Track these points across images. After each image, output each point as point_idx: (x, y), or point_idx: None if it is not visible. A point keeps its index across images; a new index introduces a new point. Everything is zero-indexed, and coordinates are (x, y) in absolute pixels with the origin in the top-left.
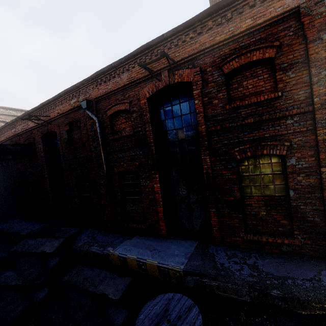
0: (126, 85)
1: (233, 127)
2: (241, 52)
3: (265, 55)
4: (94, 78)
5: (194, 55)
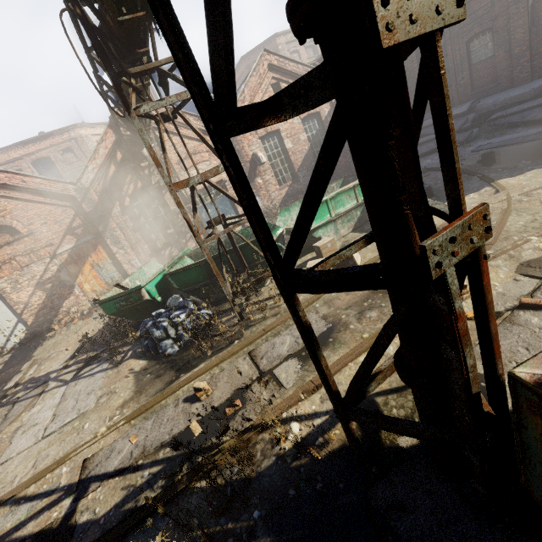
0: None
1: None
2: None
3: None
4: None
5: None
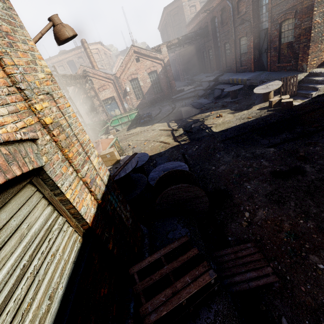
0: None
1: (280, 3)
2: None
3: None
4: None
5: None
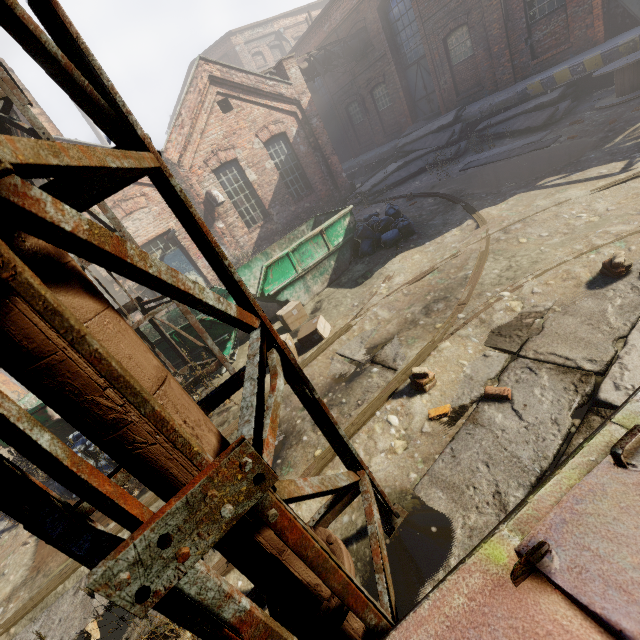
0: None
1: None
2: None
3: None
4: None
5: None
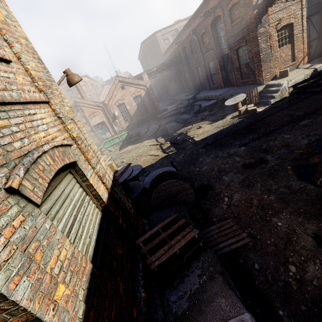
0: (202, 20)
1: (233, 35)
2: (230, 0)
3: (236, 1)
4: (192, 18)
5: (219, 2)
